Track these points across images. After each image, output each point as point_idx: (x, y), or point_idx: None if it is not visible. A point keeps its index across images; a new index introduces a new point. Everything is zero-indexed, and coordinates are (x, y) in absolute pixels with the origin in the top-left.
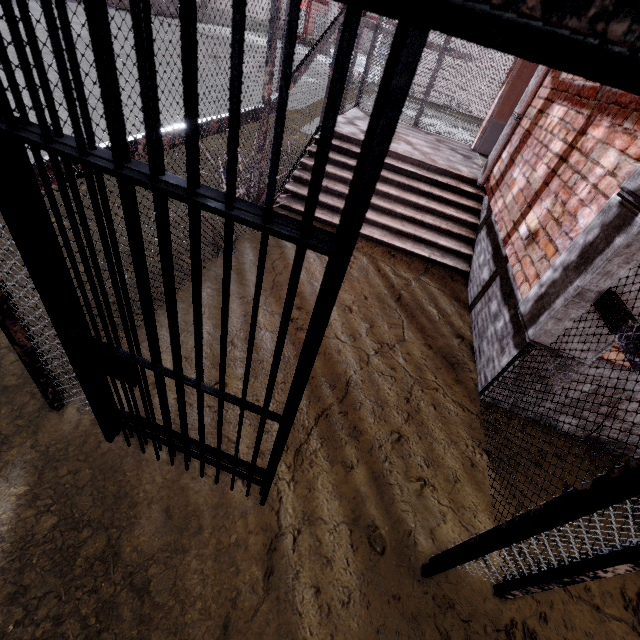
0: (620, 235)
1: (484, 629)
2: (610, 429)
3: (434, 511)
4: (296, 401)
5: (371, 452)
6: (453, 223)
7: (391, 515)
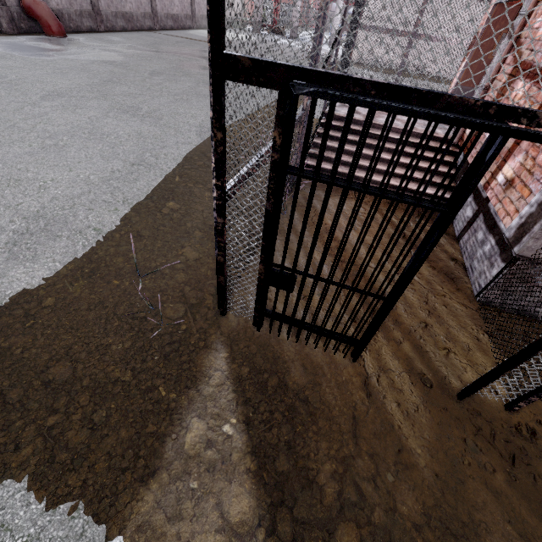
0: None
1: (502, 426)
2: None
3: (458, 366)
4: (405, 287)
5: (410, 334)
6: (435, 175)
7: (431, 368)
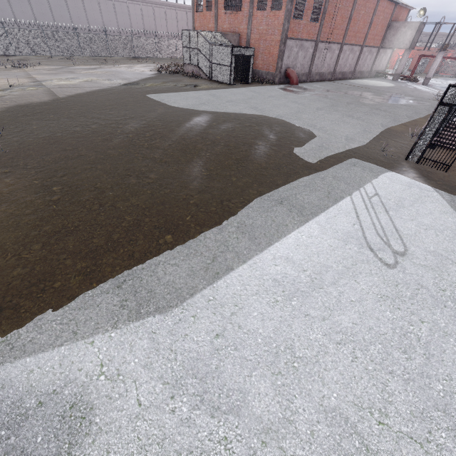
0: None
1: None
2: None
3: None
4: None
5: None
6: None
7: None
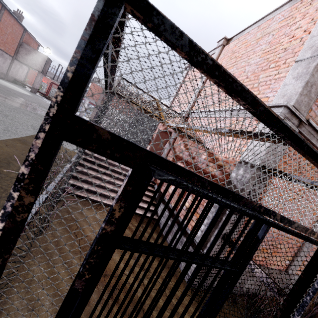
0: (224, 216)
1: None
2: (249, 289)
3: None
4: None
5: None
6: (147, 197)
7: None
